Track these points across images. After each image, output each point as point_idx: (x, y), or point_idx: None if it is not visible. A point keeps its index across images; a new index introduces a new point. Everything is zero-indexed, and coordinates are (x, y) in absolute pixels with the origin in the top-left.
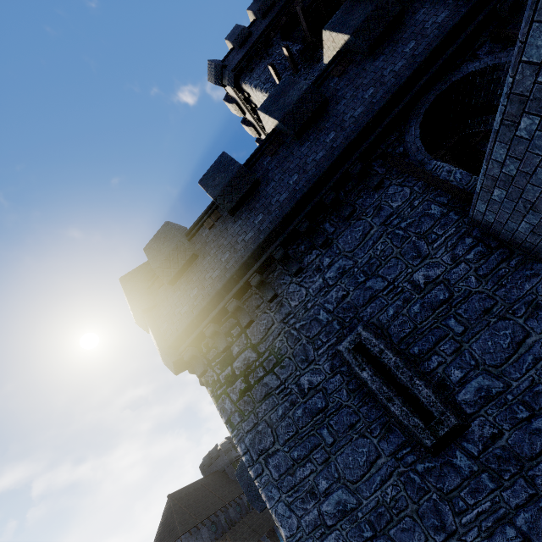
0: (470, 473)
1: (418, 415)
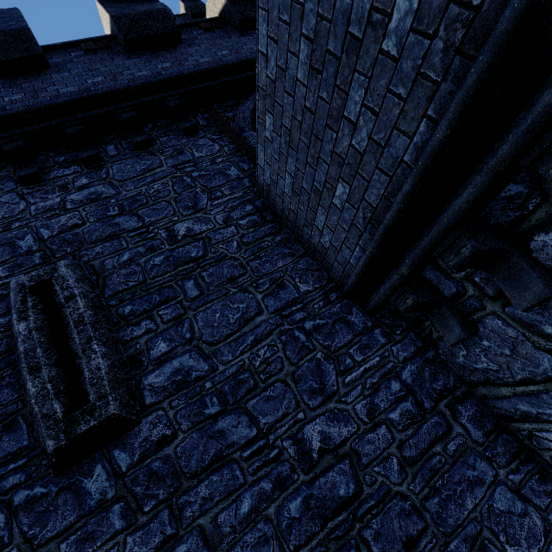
0: (98, 504)
1: (68, 399)
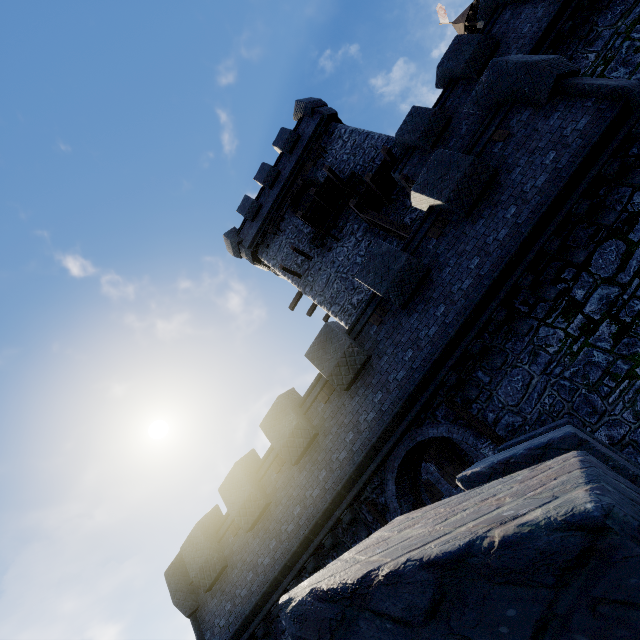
0: None
1: None
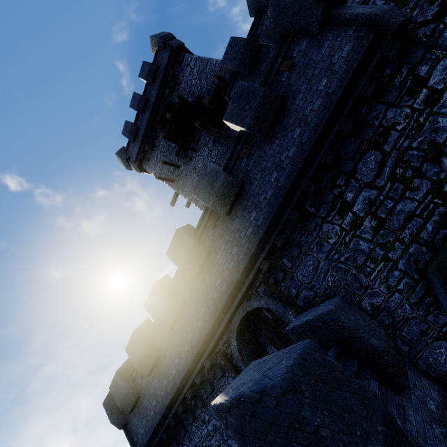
0: None
1: None
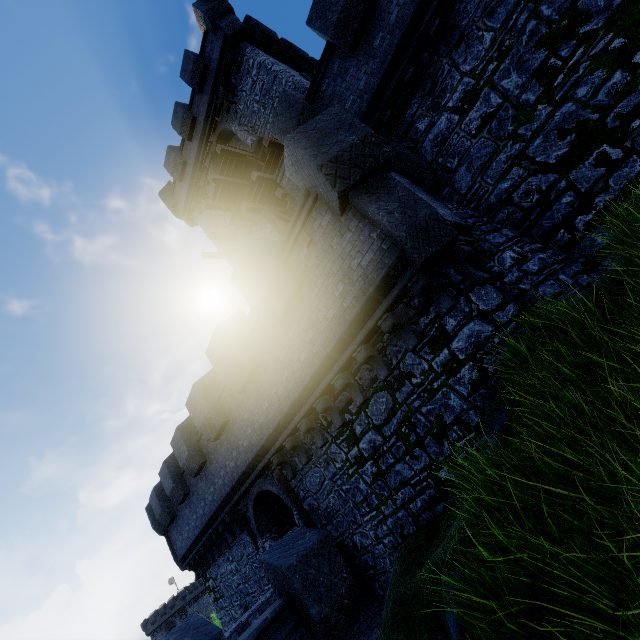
0: None
1: None
